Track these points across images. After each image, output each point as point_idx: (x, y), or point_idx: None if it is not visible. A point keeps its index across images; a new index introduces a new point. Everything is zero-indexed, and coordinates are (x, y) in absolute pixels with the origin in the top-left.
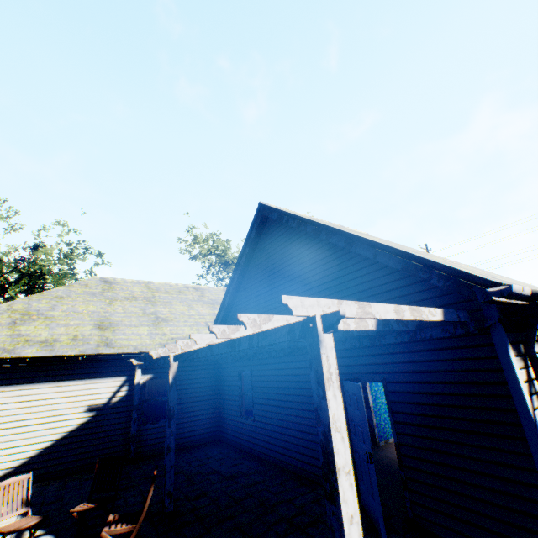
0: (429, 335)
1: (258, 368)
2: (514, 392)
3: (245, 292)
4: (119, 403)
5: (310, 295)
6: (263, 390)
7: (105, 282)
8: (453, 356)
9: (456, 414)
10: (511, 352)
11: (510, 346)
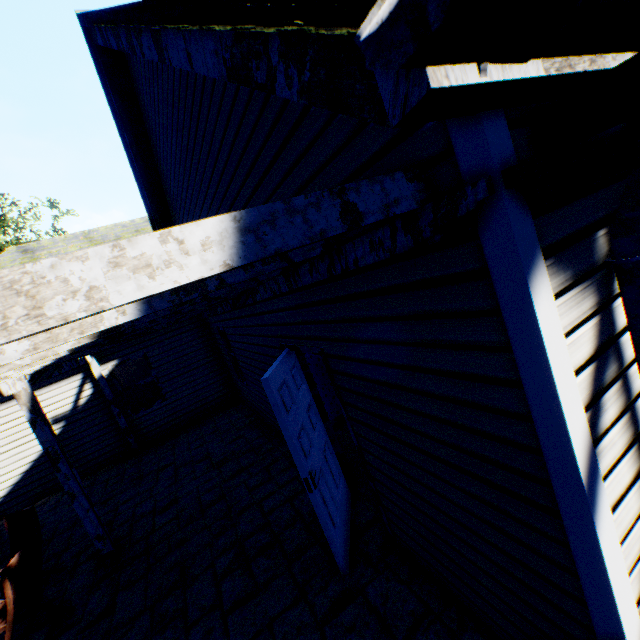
0: (354, 262)
1: (225, 325)
2: (538, 413)
3: (174, 215)
4: (90, 403)
5: (212, 203)
6: (239, 353)
7: (25, 253)
8: (405, 310)
9: (424, 429)
10: (545, 290)
11: (550, 263)
